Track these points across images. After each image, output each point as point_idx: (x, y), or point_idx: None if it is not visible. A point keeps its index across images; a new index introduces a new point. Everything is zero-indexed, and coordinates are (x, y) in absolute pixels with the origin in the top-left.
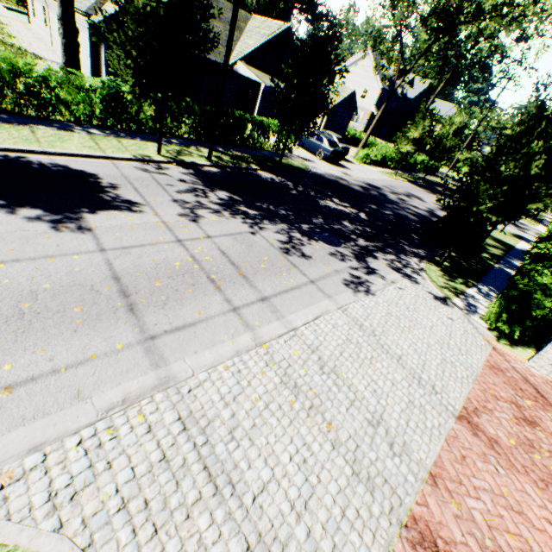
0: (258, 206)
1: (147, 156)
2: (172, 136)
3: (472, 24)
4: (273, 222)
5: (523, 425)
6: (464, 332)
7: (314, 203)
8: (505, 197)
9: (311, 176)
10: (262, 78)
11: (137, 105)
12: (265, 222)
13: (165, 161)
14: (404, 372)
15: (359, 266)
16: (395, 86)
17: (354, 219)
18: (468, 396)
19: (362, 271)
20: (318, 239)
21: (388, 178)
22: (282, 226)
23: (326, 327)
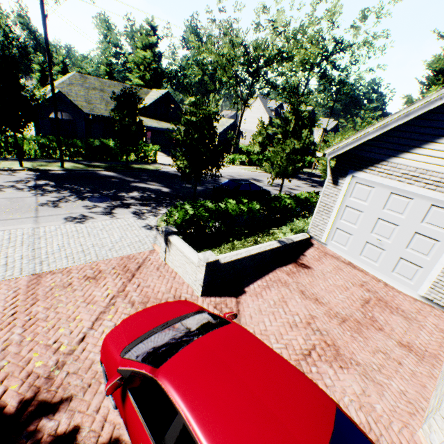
0: (64, 186)
1: (10, 168)
2: (53, 159)
3: (270, 67)
4: (63, 193)
5: (82, 279)
6: (137, 241)
7: (125, 184)
8: (182, 155)
9: (154, 172)
10: (148, 122)
11: (21, 143)
12: (54, 193)
13: (22, 169)
14: (29, 253)
15: (100, 211)
16: (241, 112)
17: (151, 191)
18: (69, 267)
19: (98, 213)
20: (88, 200)
21: (244, 171)
22: (66, 194)
23: (3, 234)
